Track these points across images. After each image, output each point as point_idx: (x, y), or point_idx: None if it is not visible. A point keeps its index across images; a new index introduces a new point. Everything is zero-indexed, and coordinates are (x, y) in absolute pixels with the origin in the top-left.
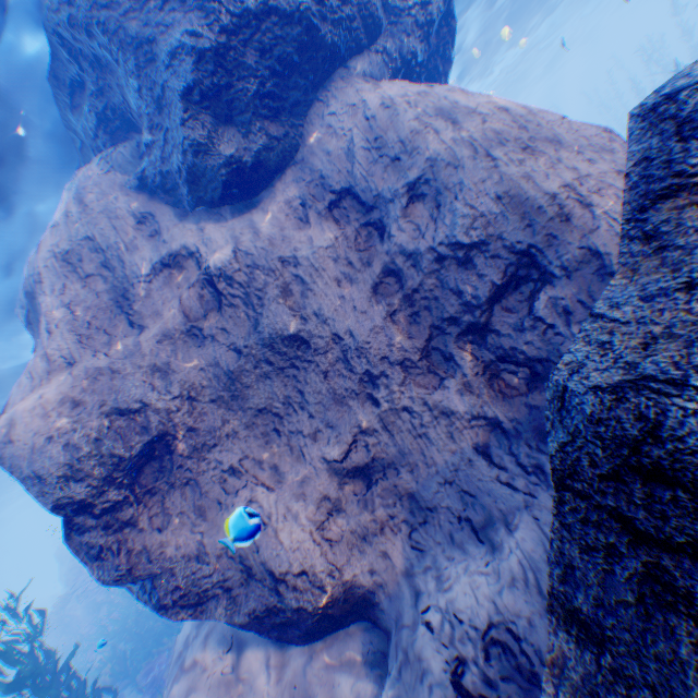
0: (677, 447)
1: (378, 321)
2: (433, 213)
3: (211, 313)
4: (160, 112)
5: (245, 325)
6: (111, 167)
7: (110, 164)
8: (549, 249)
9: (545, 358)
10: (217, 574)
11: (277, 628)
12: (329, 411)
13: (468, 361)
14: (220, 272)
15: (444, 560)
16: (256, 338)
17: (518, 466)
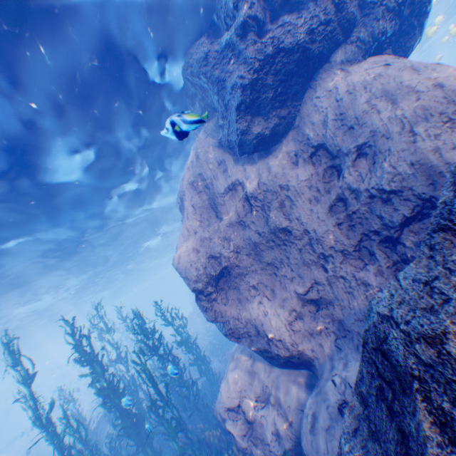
0: (389, 347)
1: (330, 227)
2: (370, 166)
3: (247, 214)
4: (227, 112)
5: (262, 221)
6: (207, 135)
7: (207, 134)
8: None
9: None
10: (245, 328)
11: (268, 357)
12: (300, 269)
13: (382, 258)
14: (251, 195)
15: (350, 356)
16: (266, 228)
17: None
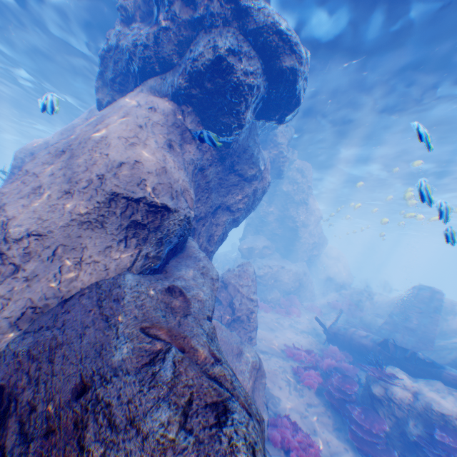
0: None
1: None
2: None
3: None
4: None
5: None
6: None
7: None
8: None
9: None
10: None
11: None
12: None
13: None
14: None
15: None
16: None
17: None
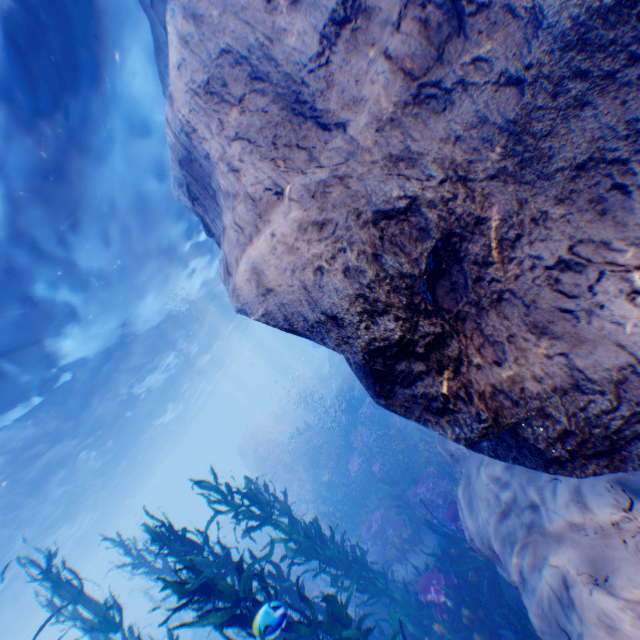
0: None
1: None
2: None
3: (443, 48)
4: None
5: (516, 34)
6: None
7: None
8: None
9: None
10: (627, 408)
11: None
12: None
13: None
14: None
15: None
16: (545, 45)
17: None
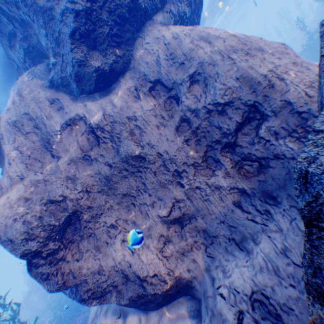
0: None
1: (180, 145)
2: (203, 89)
3: (94, 147)
4: (58, 46)
5: (112, 152)
6: (34, 77)
7: (34, 75)
8: (264, 102)
9: (266, 157)
10: (110, 280)
11: (143, 304)
12: (159, 192)
13: (227, 161)
14: (97, 126)
15: (224, 261)
16: (119, 158)
17: (256, 211)
